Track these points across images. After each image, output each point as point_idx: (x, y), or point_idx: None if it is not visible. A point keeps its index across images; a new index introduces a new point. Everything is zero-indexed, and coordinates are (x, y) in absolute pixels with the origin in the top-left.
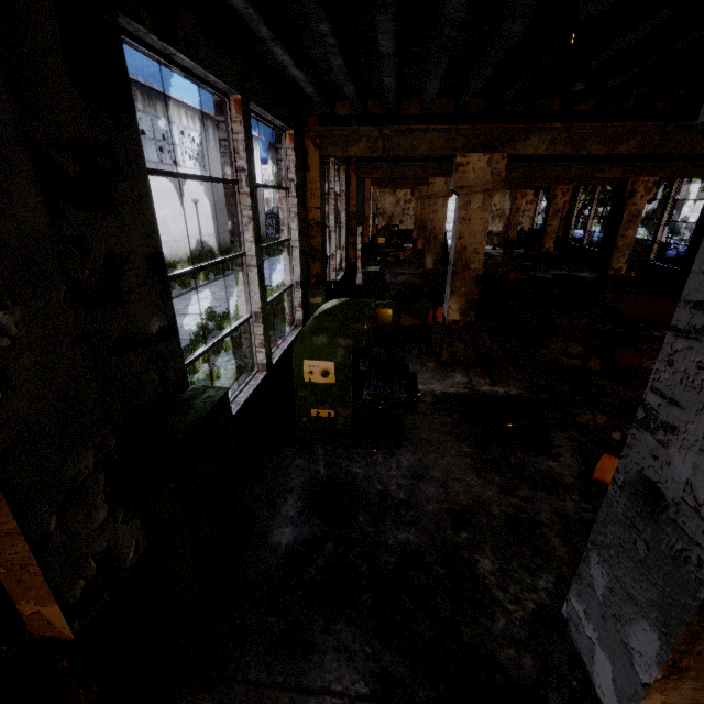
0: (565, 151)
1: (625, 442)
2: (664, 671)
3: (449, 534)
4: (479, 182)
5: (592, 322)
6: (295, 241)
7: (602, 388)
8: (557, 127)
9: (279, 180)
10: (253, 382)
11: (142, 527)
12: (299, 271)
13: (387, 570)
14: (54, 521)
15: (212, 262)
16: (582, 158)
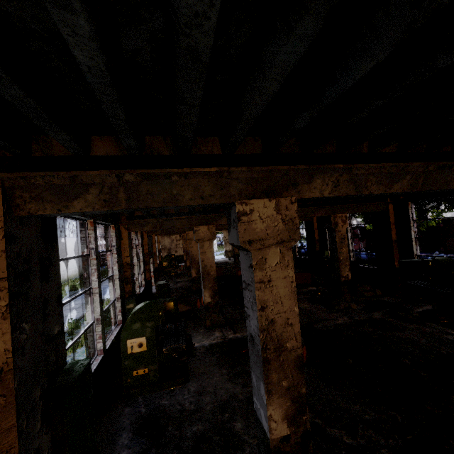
0: None
1: None
2: (267, 394)
3: (219, 417)
4: (206, 236)
5: None
6: (116, 275)
7: None
8: None
9: (107, 247)
10: (95, 362)
11: (51, 440)
12: (119, 291)
13: (188, 449)
14: (25, 423)
15: (78, 294)
16: None
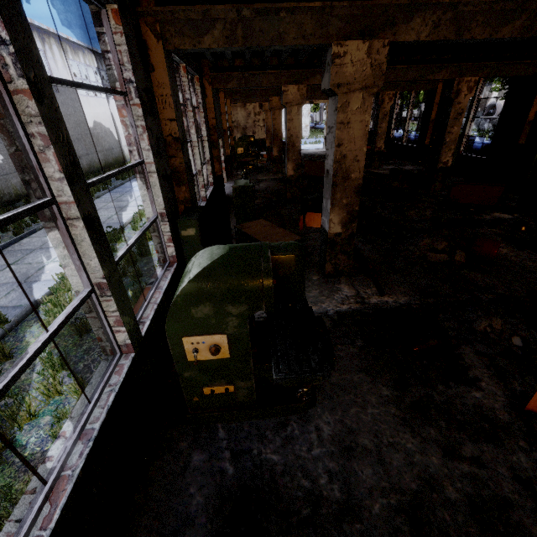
0: (448, 35)
1: (528, 348)
2: None
3: None
4: (357, 77)
5: (434, 212)
6: (150, 164)
7: (475, 283)
8: (444, 3)
9: (112, 83)
10: (114, 378)
11: None
12: (162, 200)
13: None
14: None
15: None
16: (413, 62)
